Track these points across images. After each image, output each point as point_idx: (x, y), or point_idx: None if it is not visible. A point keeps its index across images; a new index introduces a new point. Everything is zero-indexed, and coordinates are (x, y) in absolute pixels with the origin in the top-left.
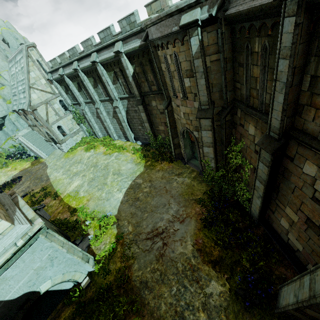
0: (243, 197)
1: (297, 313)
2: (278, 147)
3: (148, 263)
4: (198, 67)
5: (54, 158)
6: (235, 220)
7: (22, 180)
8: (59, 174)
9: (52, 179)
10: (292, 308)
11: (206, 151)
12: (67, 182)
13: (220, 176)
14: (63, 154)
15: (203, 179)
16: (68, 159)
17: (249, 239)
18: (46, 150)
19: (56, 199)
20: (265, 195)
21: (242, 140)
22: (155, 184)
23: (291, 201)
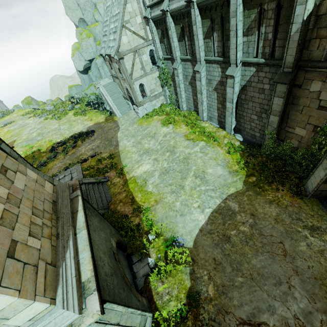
0: None
1: None
2: None
3: None
4: None
5: (127, 121)
6: None
7: (94, 136)
8: (129, 144)
9: (121, 148)
10: None
11: None
12: (135, 158)
13: None
14: (137, 118)
15: None
16: (141, 127)
17: None
18: (122, 108)
19: (120, 177)
20: None
21: None
22: (262, 226)
23: None
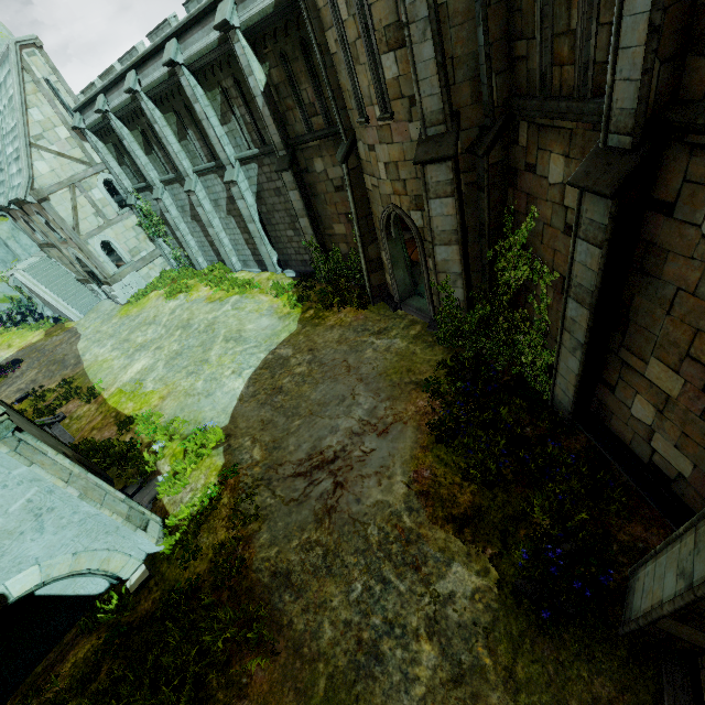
0: (535, 366)
1: (684, 628)
2: (631, 168)
3: (296, 529)
4: (414, 4)
5: (96, 319)
6: (514, 422)
7: (22, 368)
8: (105, 351)
9: (88, 362)
10: (673, 608)
11: (442, 257)
12: (120, 365)
13: (479, 323)
14: (117, 309)
15: (437, 337)
16: (128, 318)
17: (549, 463)
18: (80, 302)
19: (91, 402)
20: (591, 337)
21: (531, 212)
22: (323, 355)
23: (664, 340)
